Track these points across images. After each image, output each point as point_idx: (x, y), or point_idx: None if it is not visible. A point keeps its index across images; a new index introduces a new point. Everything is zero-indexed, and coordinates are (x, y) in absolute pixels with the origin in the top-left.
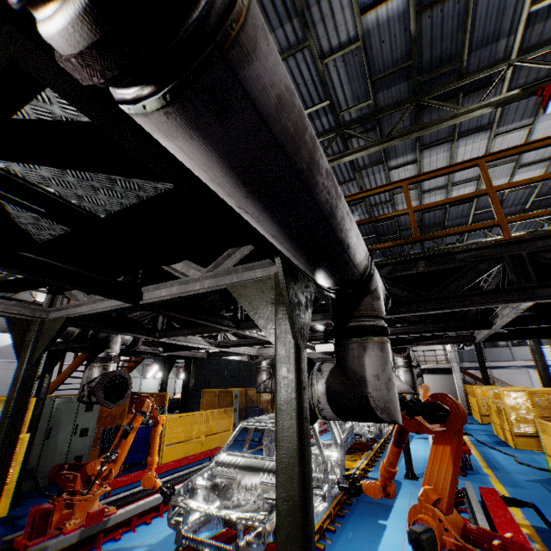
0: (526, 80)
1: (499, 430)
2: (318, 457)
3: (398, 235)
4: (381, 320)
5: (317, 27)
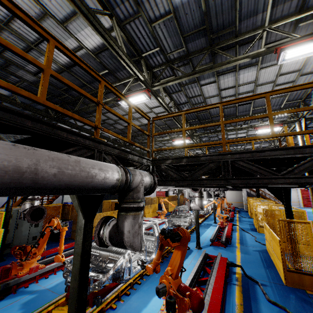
0: (276, 38)
1: (255, 223)
2: (148, 241)
3: (211, 120)
4: (138, 203)
5: (145, 5)
